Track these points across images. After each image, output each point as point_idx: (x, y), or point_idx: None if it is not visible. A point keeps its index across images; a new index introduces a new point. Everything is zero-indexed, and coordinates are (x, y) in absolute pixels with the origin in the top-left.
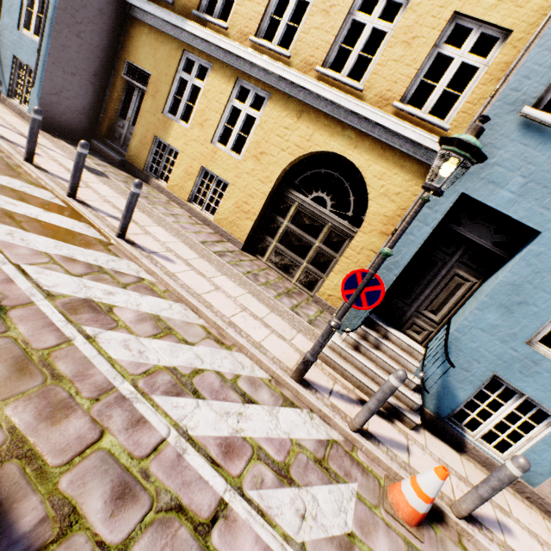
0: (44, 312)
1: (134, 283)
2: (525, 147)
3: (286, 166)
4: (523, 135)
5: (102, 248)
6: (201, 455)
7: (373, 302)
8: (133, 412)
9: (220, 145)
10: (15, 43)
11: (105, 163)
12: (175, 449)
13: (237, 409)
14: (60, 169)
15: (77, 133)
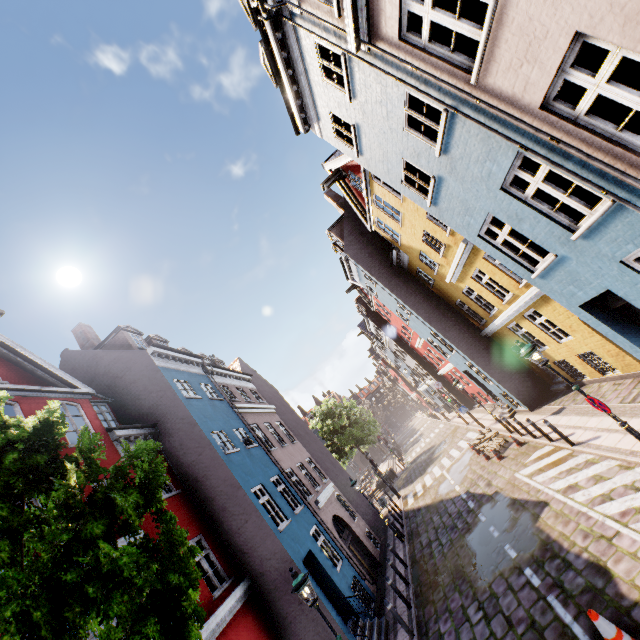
0: (557, 498)
1: (584, 465)
2: (552, 280)
3: (581, 321)
4: (545, 279)
5: (570, 457)
6: (610, 520)
7: (604, 406)
8: (587, 515)
9: (562, 340)
10: (494, 389)
11: (561, 397)
12: (601, 521)
13: (630, 497)
14: (545, 428)
15: (543, 394)
